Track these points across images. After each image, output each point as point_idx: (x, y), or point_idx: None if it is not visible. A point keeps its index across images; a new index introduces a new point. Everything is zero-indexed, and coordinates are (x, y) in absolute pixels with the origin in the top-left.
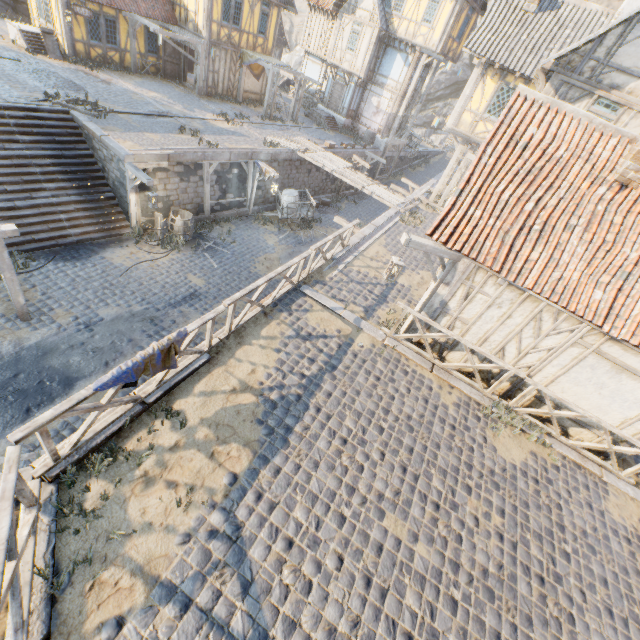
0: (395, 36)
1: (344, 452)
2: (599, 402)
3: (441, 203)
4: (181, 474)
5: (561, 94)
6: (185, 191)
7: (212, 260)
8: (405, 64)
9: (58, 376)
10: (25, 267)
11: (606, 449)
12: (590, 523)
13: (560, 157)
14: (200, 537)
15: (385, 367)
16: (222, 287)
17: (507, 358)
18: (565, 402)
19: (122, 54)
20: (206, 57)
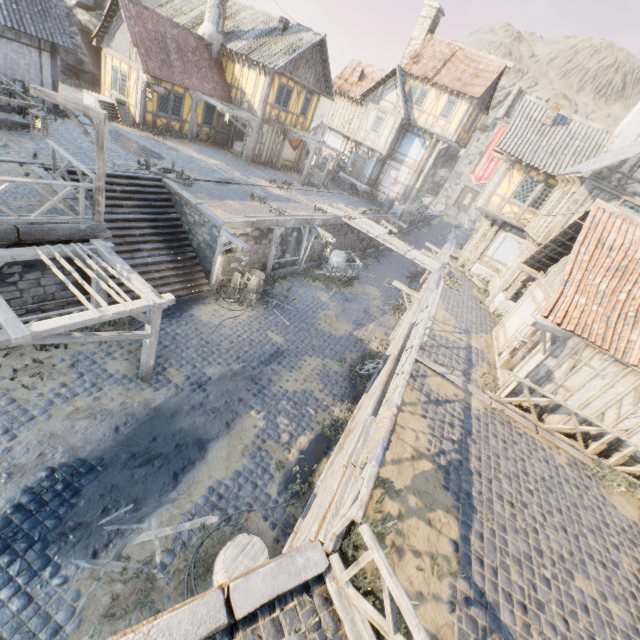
0: (415, 124)
1: (517, 515)
2: None
3: (468, 268)
4: (417, 542)
5: (593, 196)
6: (256, 252)
7: (282, 317)
8: (422, 147)
9: (190, 438)
10: (130, 325)
11: None
12: None
13: (639, 258)
14: (461, 604)
15: (504, 430)
16: (299, 344)
17: (605, 421)
18: None
19: (182, 124)
20: (257, 131)
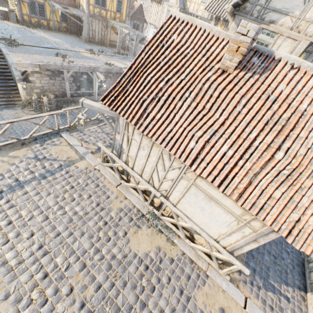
0: (188, 11)
1: (2, 230)
2: (204, 219)
3: None
4: None
5: None
6: (53, 85)
7: (60, 120)
8: None
9: None
10: None
11: (209, 253)
12: (172, 305)
13: (187, 53)
14: None
15: (84, 181)
16: None
17: (155, 183)
18: (181, 216)
19: (48, 21)
20: (87, 23)
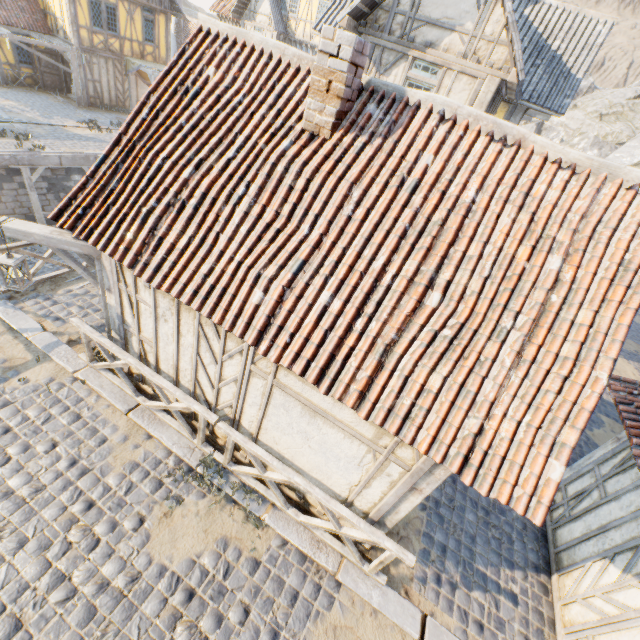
0: (295, 39)
1: None
2: (316, 459)
3: None
4: None
5: (375, 60)
6: None
7: None
8: None
9: None
10: None
11: (335, 532)
12: None
13: (238, 103)
14: None
15: (40, 412)
16: None
17: (208, 394)
18: (266, 460)
19: None
20: (80, 65)
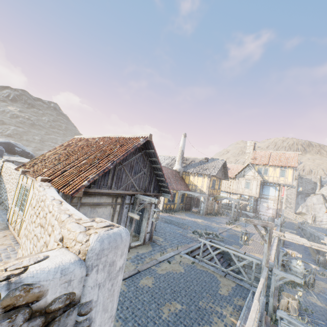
0: (267, 181)
1: None
2: None
3: None
4: None
5: None
6: None
7: None
8: (275, 190)
9: None
10: None
11: None
12: None
13: None
14: None
15: None
16: None
17: None
18: None
19: (174, 204)
20: (206, 200)
